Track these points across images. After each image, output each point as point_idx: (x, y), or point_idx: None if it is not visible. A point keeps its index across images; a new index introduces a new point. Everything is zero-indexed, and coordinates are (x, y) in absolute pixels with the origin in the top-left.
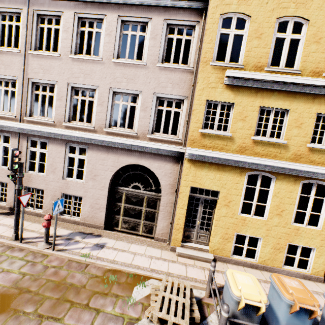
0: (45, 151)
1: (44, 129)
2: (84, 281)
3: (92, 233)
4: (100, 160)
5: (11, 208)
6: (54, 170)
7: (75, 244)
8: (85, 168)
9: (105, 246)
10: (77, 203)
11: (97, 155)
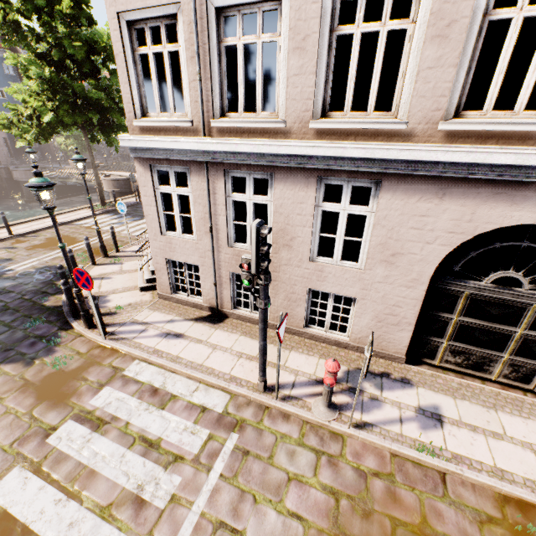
0: (265, 199)
1: (267, 148)
2: (474, 534)
3: (387, 375)
4: (414, 216)
5: (212, 308)
6: (289, 243)
7: (376, 406)
8: (364, 236)
9: (441, 415)
10: (341, 309)
11: (406, 204)
